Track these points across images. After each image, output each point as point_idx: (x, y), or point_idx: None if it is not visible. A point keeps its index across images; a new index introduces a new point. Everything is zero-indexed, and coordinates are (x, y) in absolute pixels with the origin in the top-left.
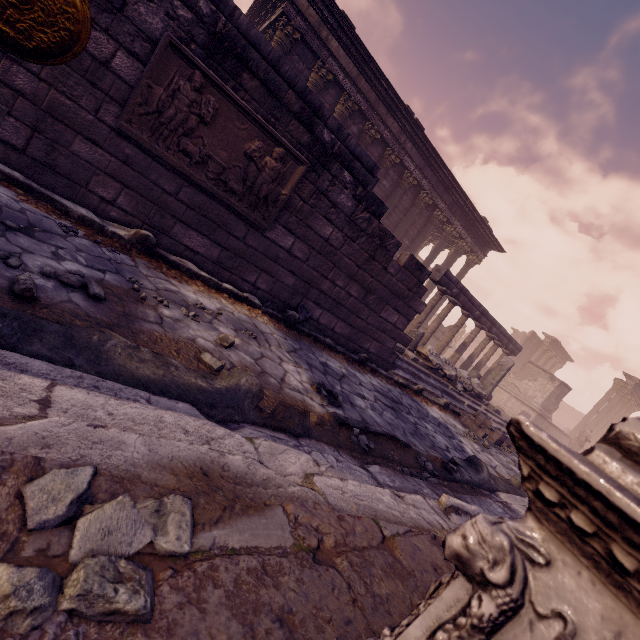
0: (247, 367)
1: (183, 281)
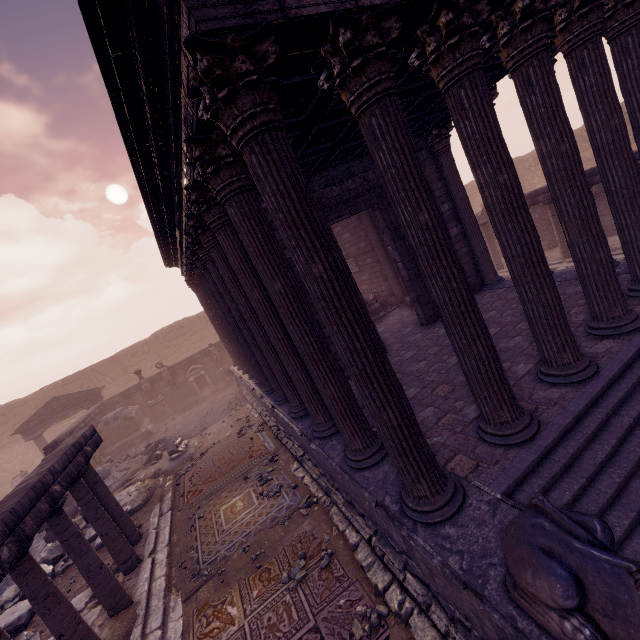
0: None
1: None
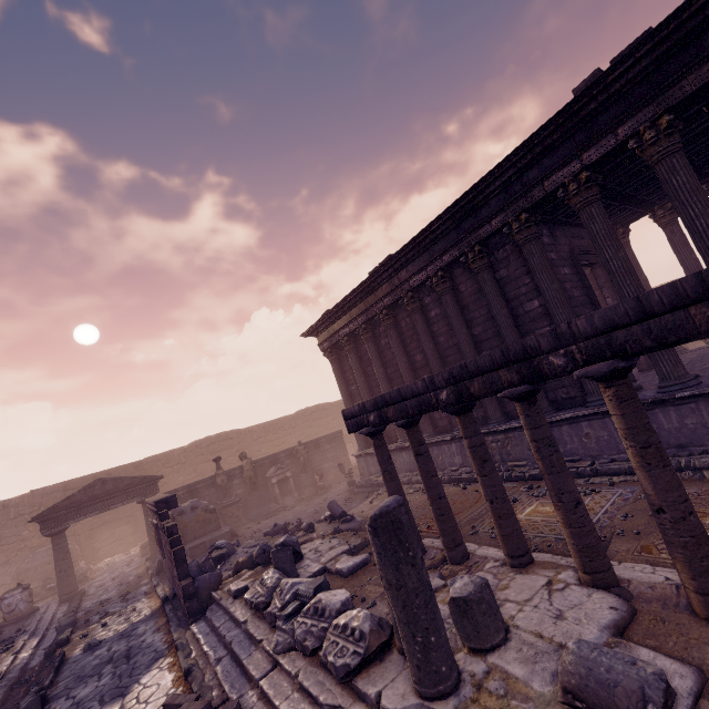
0: (93, 634)
1: (152, 598)
